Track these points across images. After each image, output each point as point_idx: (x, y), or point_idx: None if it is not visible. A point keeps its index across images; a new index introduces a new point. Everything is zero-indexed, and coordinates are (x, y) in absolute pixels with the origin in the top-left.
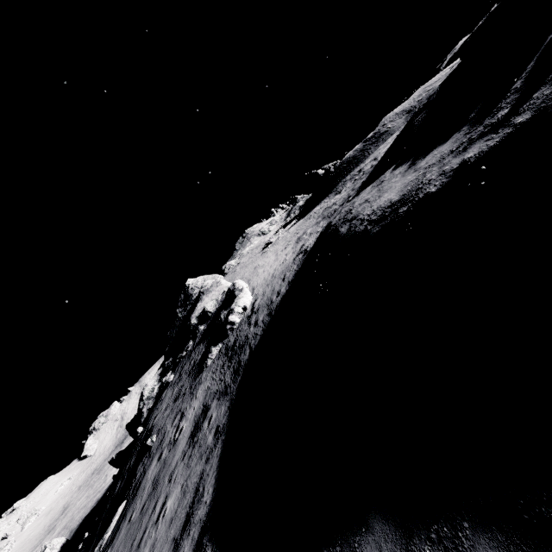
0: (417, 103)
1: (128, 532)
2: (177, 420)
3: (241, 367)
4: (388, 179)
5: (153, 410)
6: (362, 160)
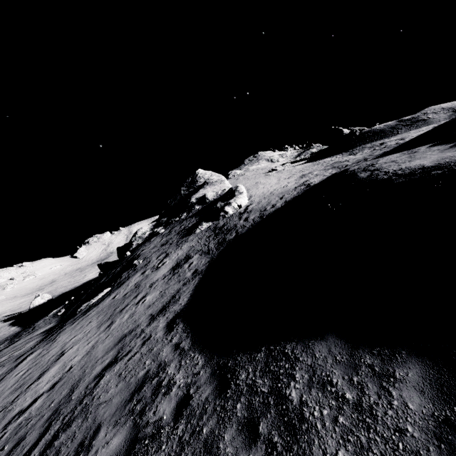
0: None
1: (111, 303)
2: (162, 256)
3: (225, 242)
4: (423, 151)
5: (141, 246)
6: (388, 136)
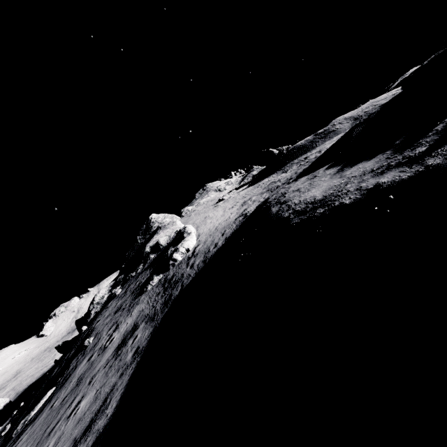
0: (363, 114)
1: (47, 417)
2: (112, 330)
3: (170, 300)
4: (320, 176)
5: (98, 314)
6: (310, 150)
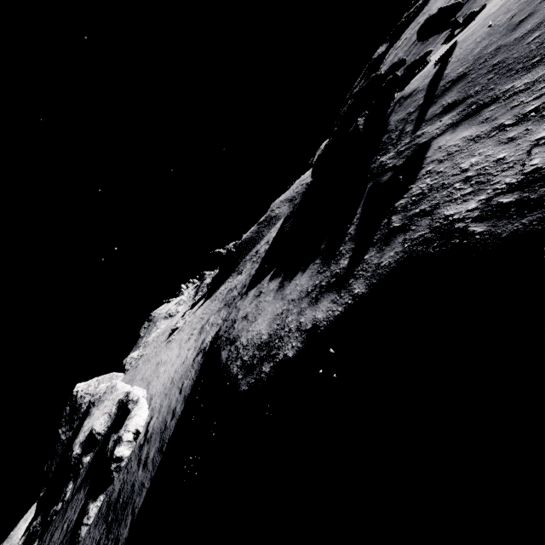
0: (295, 194)
1: None
2: None
3: None
4: (264, 293)
5: None
6: (258, 241)
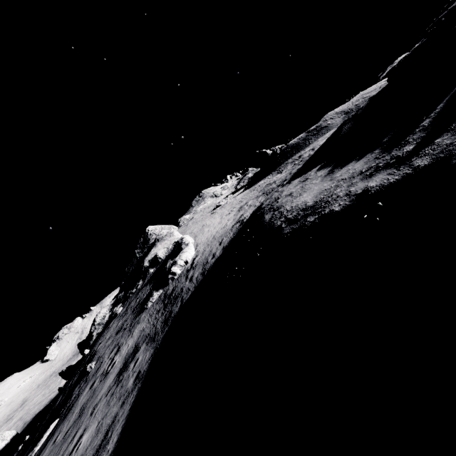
0: (354, 107)
1: (49, 454)
2: (113, 353)
3: (170, 318)
4: (311, 179)
5: (100, 336)
6: (303, 148)
